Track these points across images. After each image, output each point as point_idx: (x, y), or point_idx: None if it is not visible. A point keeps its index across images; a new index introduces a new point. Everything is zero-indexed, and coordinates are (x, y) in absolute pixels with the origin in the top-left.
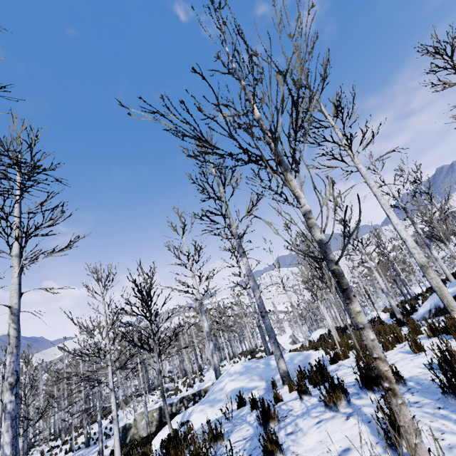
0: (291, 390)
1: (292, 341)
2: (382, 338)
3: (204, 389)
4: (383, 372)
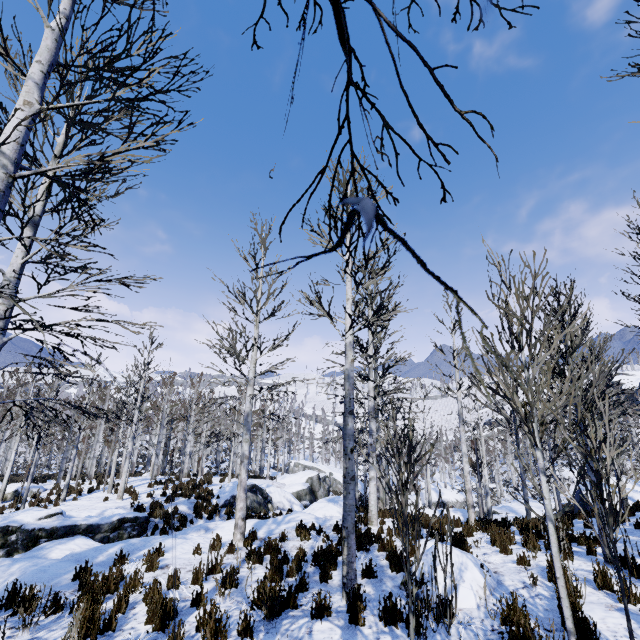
0: None
1: (305, 490)
2: None
3: None
4: None
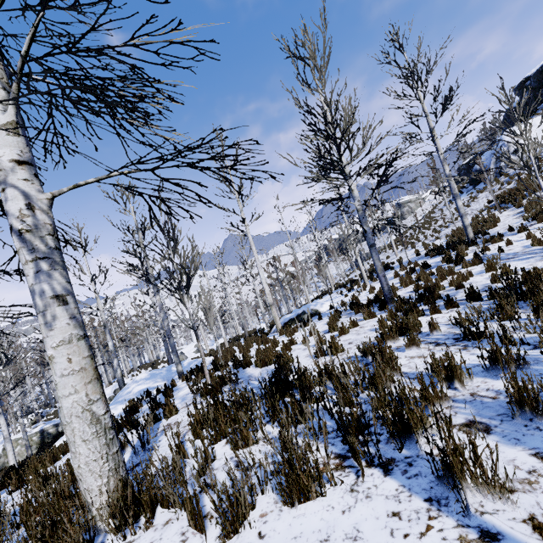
0: (183, 381)
1: (197, 350)
2: (240, 347)
3: None
4: (203, 361)
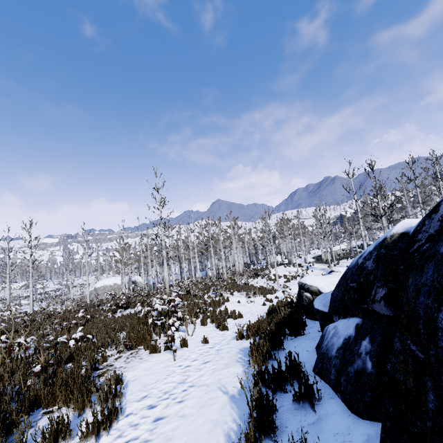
0: None
1: None
2: None
3: (346, 248)
4: None
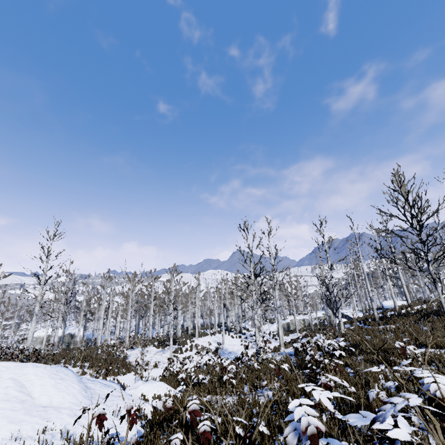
0: None
1: None
2: None
3: (321, 317)
4: None
